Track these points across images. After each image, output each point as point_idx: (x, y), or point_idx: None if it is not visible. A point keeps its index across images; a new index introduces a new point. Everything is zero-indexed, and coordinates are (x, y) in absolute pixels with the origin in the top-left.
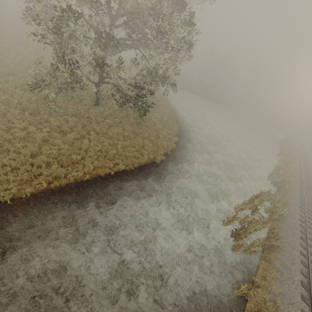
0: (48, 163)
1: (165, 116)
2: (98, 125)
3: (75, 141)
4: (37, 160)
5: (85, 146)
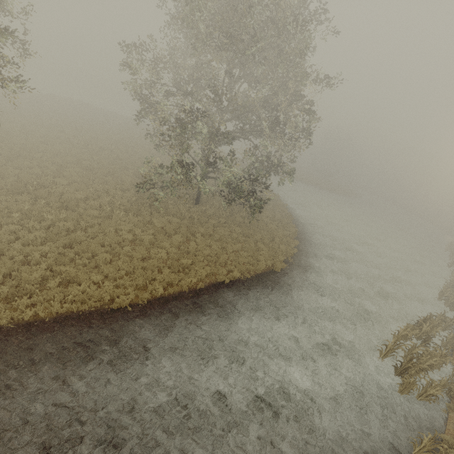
0: (158, 268)
1: (277, 214)
2: (202, 226)
3: (181, 244)
4: (149, 264)
5: (193, 249)
